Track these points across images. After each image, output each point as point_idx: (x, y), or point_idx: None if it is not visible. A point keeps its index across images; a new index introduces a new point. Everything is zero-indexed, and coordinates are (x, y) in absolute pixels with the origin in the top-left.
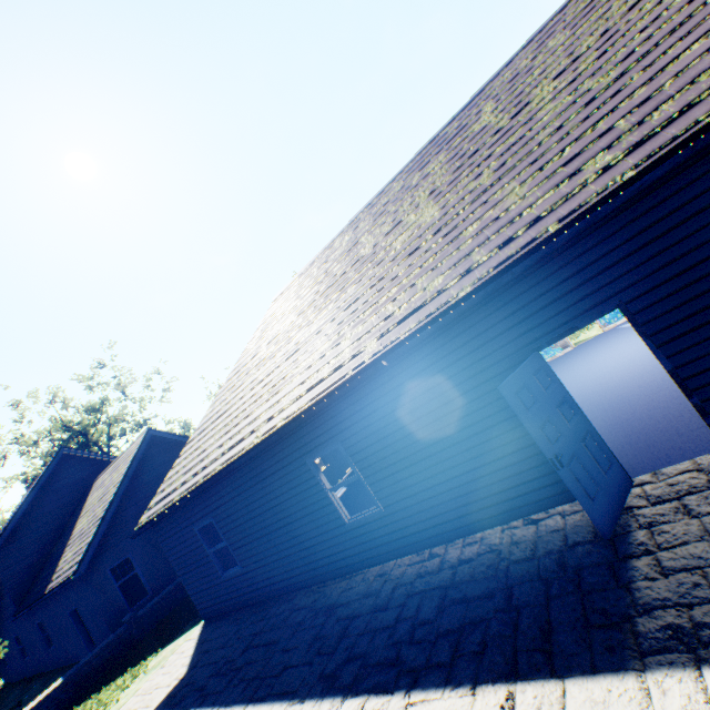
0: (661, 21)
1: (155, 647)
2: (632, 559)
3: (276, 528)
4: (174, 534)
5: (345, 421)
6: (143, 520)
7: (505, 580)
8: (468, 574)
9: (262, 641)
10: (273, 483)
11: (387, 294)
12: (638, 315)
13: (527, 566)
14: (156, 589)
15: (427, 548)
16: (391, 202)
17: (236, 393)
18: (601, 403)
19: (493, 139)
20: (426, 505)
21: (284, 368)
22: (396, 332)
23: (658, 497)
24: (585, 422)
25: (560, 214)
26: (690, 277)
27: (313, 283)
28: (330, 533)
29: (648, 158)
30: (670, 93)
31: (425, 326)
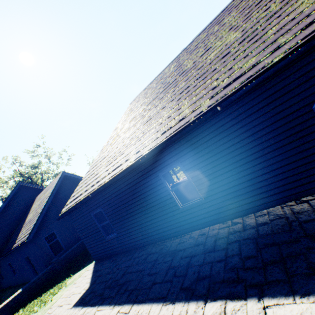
0: None
1: (69, 274)
2: None
3: (138, 212)
4: (80, 217)
5: (184, 150)
6: (63, 211)
7: (303, 232)
8: (269, 230)
9: (133, 270)
10: (137, 188)
11: (210, 78)
12: None
13: None
14: (67, 247)
15: (229, 220)
16: (200, 43)
17: (113, 146)
18: None
19: None
20: (231, 196)
21: (143, 129)
22: (224, 92)
23: None
24: None
25: None
26: None
27: (154, 90)
28: (169, 214)
29: None
30: None
31: (246, 84)
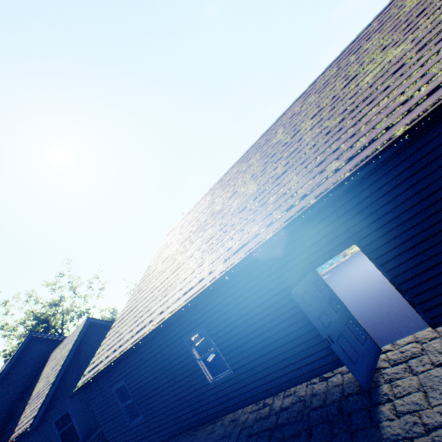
0: (358, 95)
1: None
2: (380, 405)
3: (165, 387)
4: (99, 393)
5: (206, 313)
6: (79, 384)
7: (307, 422)
8: (286, 418)
9: None
10: (163, 355)
11: (229, 234)
12: (366, 247)
13: (320, 411)
14: (86, 436)
15: (262, 399)
16: (231, 179)
17: (142, 294)
18: (364, 294)
19: (282, 148)
20: (259, 368)
21: (171, 279)
22: (233, 258)
23: (395, 360)
24: (346, 311)
25: (316, 194)
26: (390, 226)
27: (189, 225)
28: (199, 390)
29: (355, 166)
30: (364, 132)
31: (249, 255)
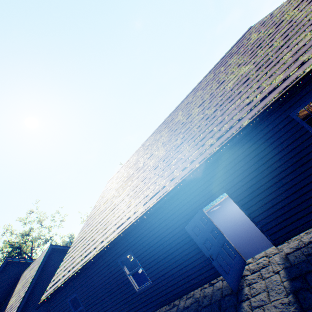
0: (224, 95)
1: None
2: (243, 302)
3: (106, 296)
4: (58, 304)
5: (133, 241)
6: (43, 298)
7: None
8: None
9: None
10: (104, 273)
11: (147, 185)
12: (232, 194)
13: (208, 308)
14: None
15: (172, 301)
16: (150, 144)
17: (90, 227)
18: (239, 221)
19: (181, 126)
20: (169, 279)
21: (109, 216)
22: (149, 203)
23: (253, 270)
24: (223, 237)
25: (199, 160)
26: (245, 181)
27: (122, 176)
28: (130, 297)
29: (221, 143)
30: (227, 121)
31: (159, 201)
